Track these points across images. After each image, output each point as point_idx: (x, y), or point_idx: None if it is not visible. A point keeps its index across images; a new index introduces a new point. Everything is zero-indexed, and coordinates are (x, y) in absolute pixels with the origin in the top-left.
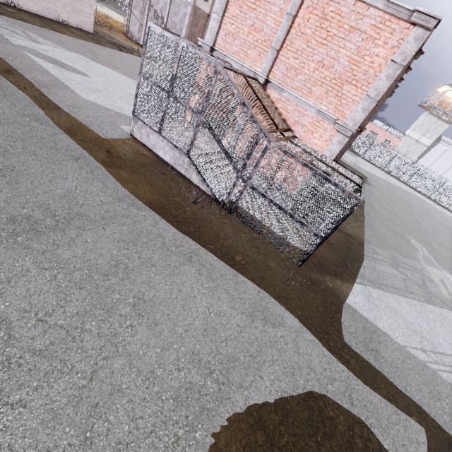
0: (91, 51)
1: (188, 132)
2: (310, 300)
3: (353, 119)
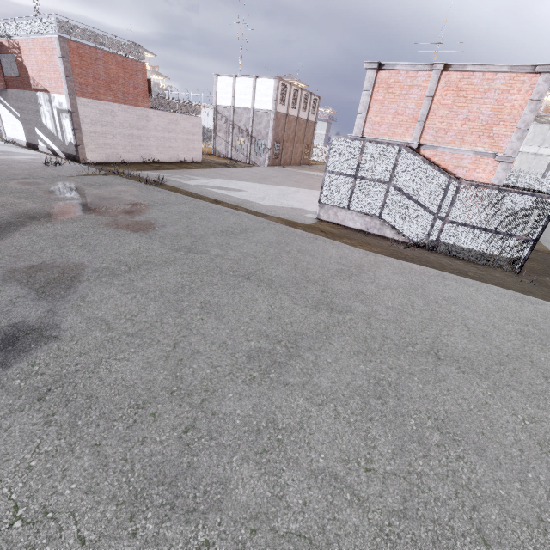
0: (221, 174)
1: (378, 199)
2: (548, 292)
3: (511, 149)
